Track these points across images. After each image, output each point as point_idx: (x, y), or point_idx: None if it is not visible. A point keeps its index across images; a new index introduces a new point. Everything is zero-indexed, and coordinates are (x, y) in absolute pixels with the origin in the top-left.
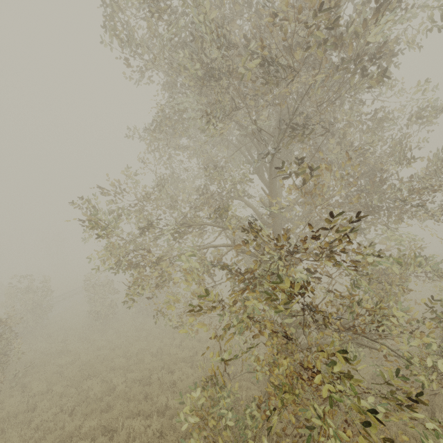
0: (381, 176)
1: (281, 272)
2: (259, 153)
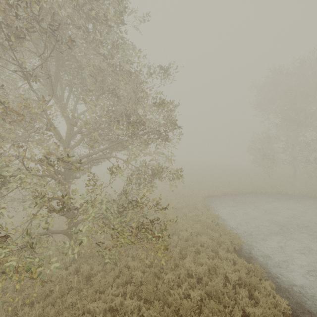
0: (126, 113)
1: (8, 173)
2: (49, 86)
